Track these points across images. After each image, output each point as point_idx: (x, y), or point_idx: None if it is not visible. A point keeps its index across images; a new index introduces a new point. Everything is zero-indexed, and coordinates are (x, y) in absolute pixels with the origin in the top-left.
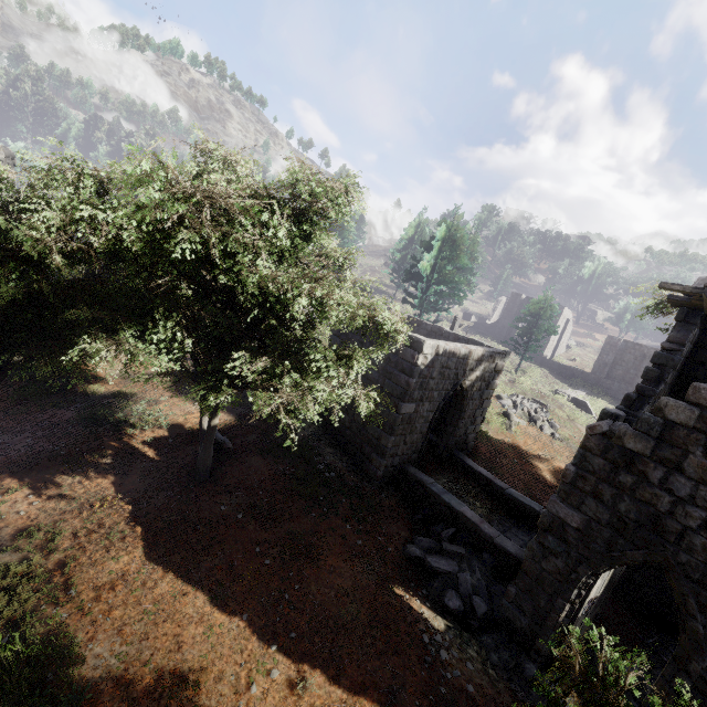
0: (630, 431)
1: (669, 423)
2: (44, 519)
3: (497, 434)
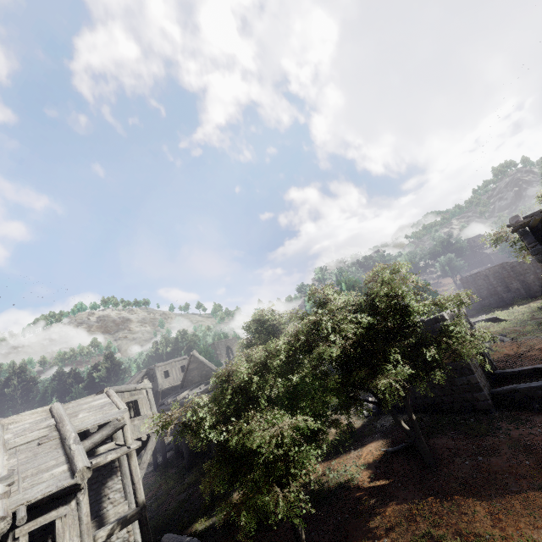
0: None
1: None
2: (405, 539)
3: (491, 357)
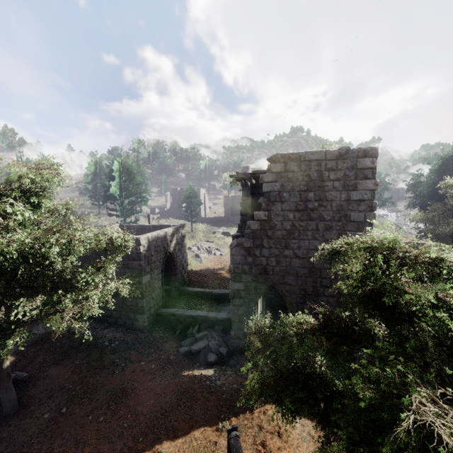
0: (244, 240)
1: (254, 231)
2: None
3: (197, 268)
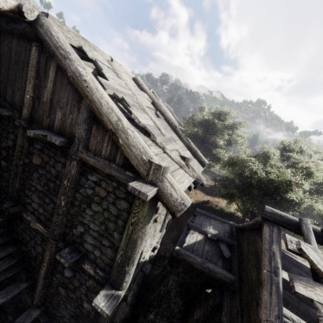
0: None
1: None
2: None
3: None
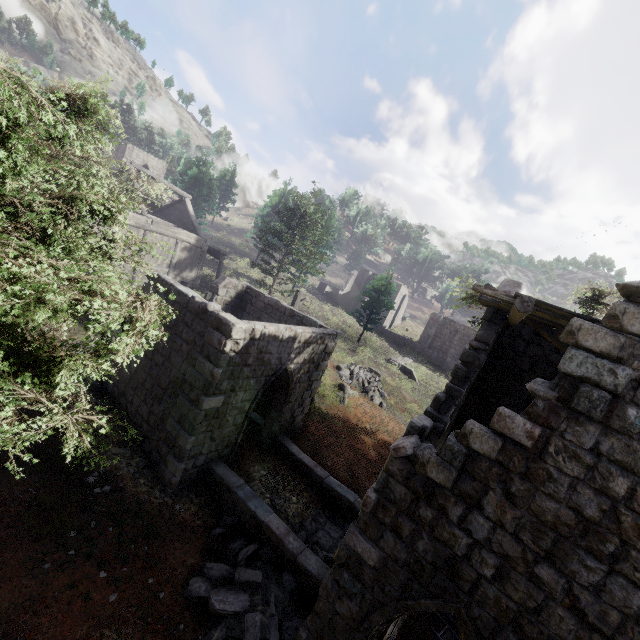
0: (434, 458)
1: (473, 452)
2: None
3: (331, 408)
